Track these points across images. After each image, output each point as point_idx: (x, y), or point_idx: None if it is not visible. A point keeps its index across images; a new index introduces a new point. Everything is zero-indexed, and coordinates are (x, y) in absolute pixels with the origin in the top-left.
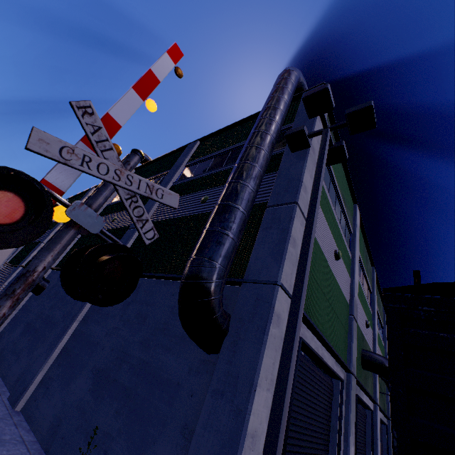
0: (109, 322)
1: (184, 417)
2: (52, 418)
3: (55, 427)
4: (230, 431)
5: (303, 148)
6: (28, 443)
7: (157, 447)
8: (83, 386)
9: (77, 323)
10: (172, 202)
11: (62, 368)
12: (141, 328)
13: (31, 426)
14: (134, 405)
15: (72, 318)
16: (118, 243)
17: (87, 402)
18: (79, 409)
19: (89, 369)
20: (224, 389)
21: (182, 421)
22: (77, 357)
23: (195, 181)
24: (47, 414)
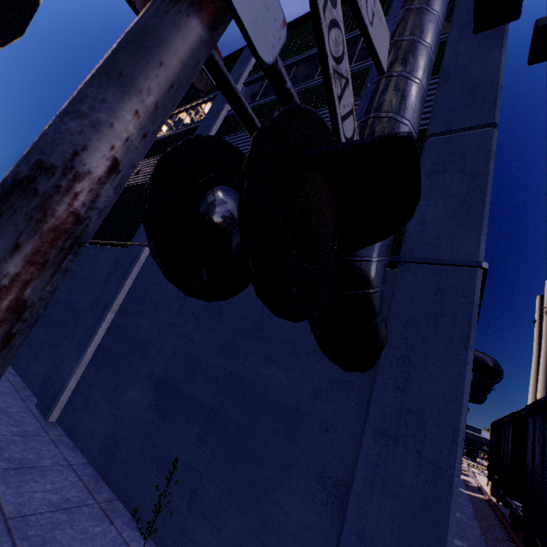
0: (162, 315)
1: (319, 461)
2: (102, 436)
3: (109, 448)
4: (425, 499)
5: (502, 21)
6: (76, 467)
7: (279, 497)
8: (140, 399)
9: (113, 314)
10: (381, 50)
11: (104, 373)
12: (215, 325)
13: (75, 443)
14: (228, 433)
15: (105, 308)
16: (322, 119)
17: (150, 421)
18: (140, 429)
19: (144, 377)
20: (397, 431)
21: (316, 466)
22: (122, 360)
23: (268, 106)
24: (95, 430)
